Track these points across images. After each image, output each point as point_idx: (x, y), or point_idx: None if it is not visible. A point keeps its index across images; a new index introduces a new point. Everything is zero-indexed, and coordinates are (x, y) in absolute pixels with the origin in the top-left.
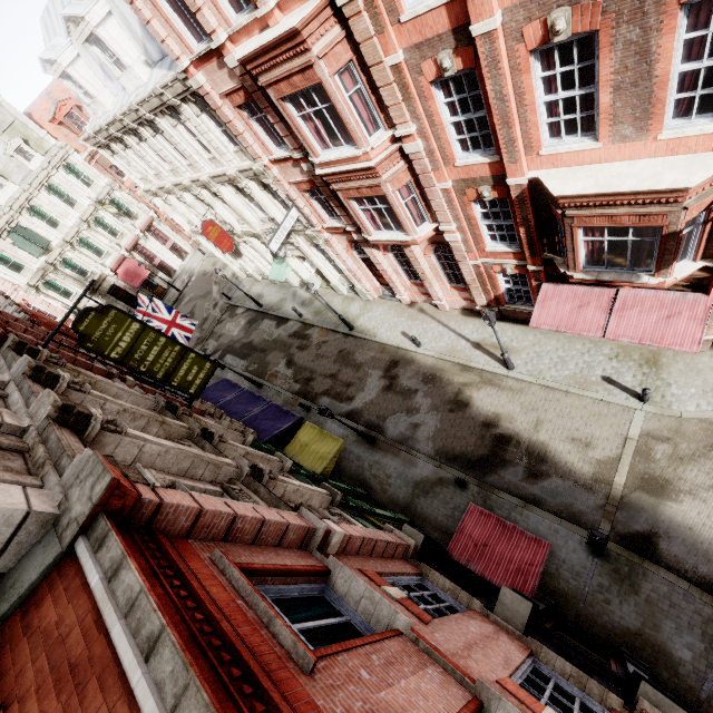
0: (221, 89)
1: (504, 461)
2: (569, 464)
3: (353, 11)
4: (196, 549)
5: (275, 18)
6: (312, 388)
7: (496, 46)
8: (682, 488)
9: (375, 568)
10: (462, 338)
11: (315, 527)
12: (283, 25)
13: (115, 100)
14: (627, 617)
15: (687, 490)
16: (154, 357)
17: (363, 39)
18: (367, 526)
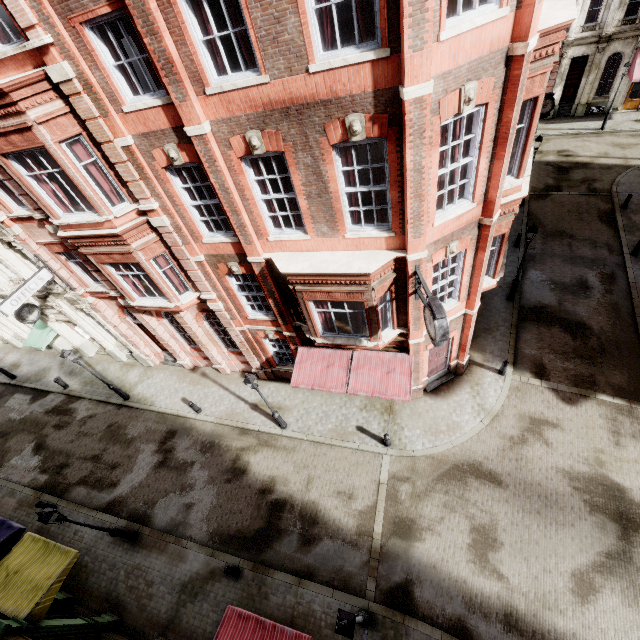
0: None
1: (279, 531)
2: (337, 520)
3: (72, 91)
4: None
5: None
6: (64, 477)
7: (210, 147)
8: (423, 525)
9: None
10: (242, 400)
11: None
12: None
13: None
14: None
15: (427, 526)
16: None
17: (88, 117)
18: None
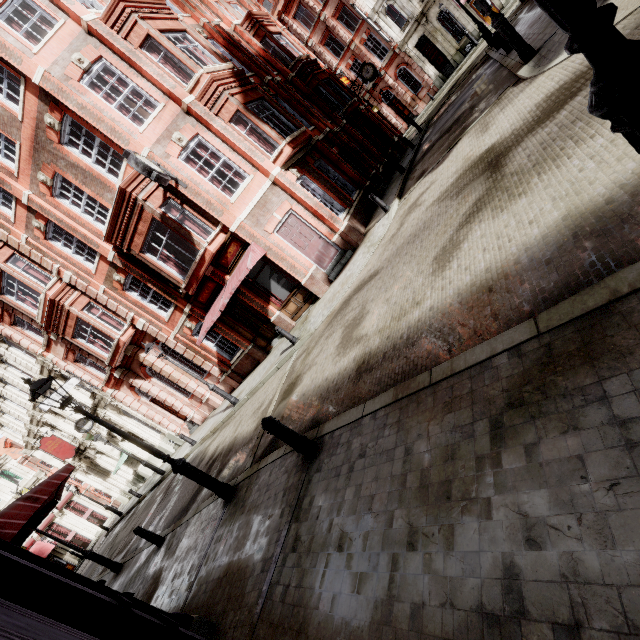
0: None
1: None
2: (245, 434)
3: None
4: None
5: None
6: (111, 558)
7: (36, 202)
8: (305, 370)
9: None
10: (220, 412)
11: None
12: None
13: None
14: (224, 559)
15: (308, 368)
16: None
17: (7, 239)
18: None
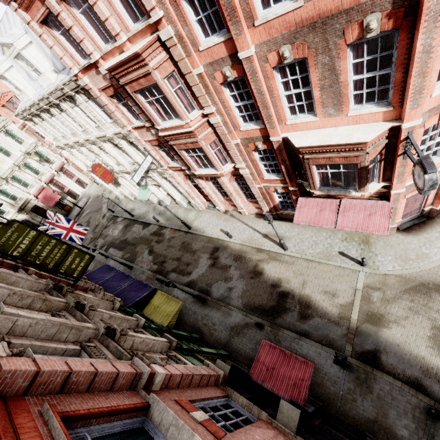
0: (99, 86)
1: (285, 309)
2: (324, 308)
3: (172, 44)
4: (29, 405)
5: (127, 46)
6: (165, 267)
7: (253, 64)
8: (390, 319)
9: (190, 397)
10: (257, 231)
11: (142, 372)
12: (131, 50)
13: (35, 92)
14: (367, 410)
15: (393, 320)
16: (46, 253)
17: (179, 59)
18: (193, 363)
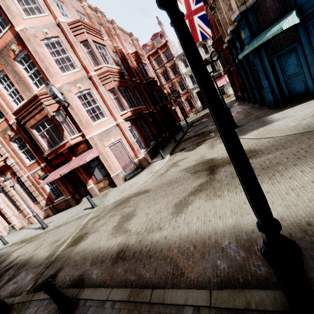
0: None
1: None
2: (39, 257)
3: None
4: None
5: None
6: None
7: None
8: (91, 232)
9: None
10: (34, 228)
11: None
12: None
13: None
14: None
15: (93, 231)
16: None
17: None
18: None
